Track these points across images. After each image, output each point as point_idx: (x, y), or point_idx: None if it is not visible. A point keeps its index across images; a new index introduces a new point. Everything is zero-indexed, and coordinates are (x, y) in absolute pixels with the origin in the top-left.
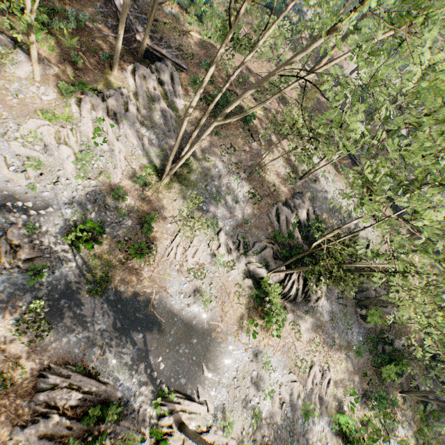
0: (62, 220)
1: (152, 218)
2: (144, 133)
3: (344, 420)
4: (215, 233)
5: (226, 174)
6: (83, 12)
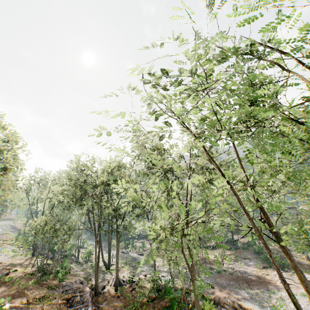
0: (145, 268)
1: (119, 261)
2: (110, 278)
3: (86, 245)
4: (94, 265)
5: (75, 267)
6: (129, 308)
